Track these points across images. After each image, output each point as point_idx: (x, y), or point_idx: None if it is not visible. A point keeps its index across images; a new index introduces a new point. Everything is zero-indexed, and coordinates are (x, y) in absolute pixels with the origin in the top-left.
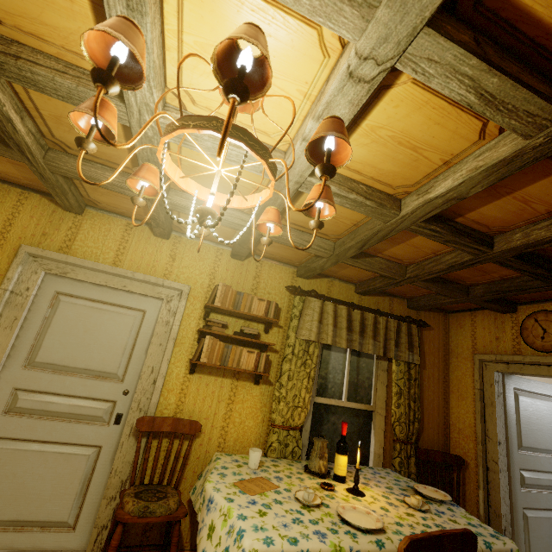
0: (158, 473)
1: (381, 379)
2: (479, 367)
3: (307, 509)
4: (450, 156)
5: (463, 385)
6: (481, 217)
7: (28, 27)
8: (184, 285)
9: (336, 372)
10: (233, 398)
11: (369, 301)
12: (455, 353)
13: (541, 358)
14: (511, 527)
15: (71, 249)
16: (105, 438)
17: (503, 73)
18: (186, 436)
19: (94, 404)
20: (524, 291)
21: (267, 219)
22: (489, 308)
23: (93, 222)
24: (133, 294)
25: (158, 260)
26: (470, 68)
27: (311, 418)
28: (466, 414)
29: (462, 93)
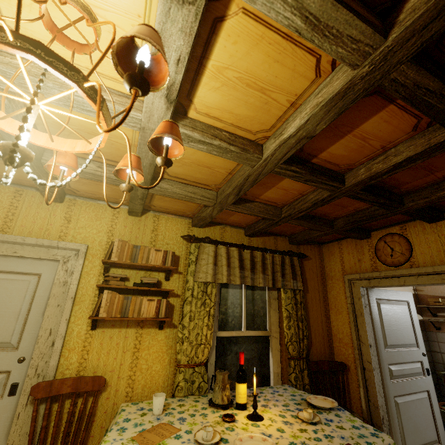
0: (61, 438)
1: (273, 307)
2: (349, 285)
3: None
4: (295, 97)
5: (339, 301)
6: (331, 157)
7: None
8: (80, 245)
9: (235, 306)
10: (138, 346)
11: (257, 241)
12: (330, 276)
13: (392, 272)
14: (387, 415)
15: None
16: None
17: None
18: (91, 393)
19: None
20: (374, 219)
21: (123, 165)
22: (350, 236)
23: None
24: (26, 259)
25: (52, 223)
26: None
27: (216, 352)
28: (343, 325)
29: (288, 16)
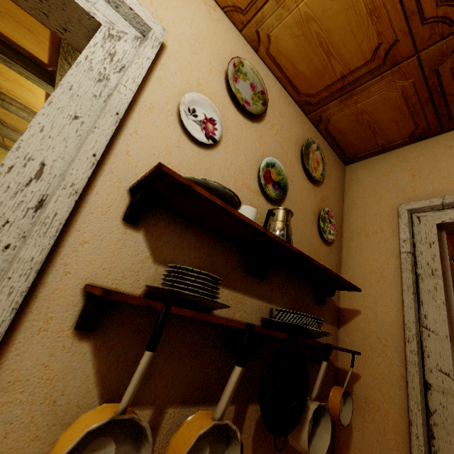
0: None
1: None
2: None
3: None
4: None
5: None
6: None
7: (13, 94)
8: None
9: None
10: None
11: None
12: None
13: None
14: None
15: None
16: None
17: None
18: None
19: None
20: None
21: None
22: None
23: (2, 156)
24: None
25: None
26: None
27: None
28: None
29: None
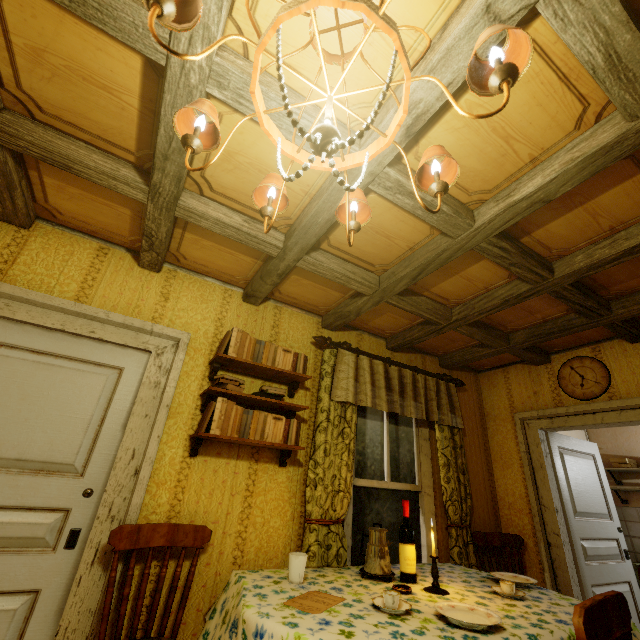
0: (140, 623)
1: (424, 451)
2: (522, 427)
3: (398, 618)
4: (540, 151)
5: (506, 450)
6: (547, 236)
7: None
8: (182, 333)
9: (375, 445)
10: (252, 488)
11: (402, 358)
12: (492, 415)
13: (585, 406)
14: None
15: (6, 275)
16: (47, 575)
17: (637, 29)
18: (186, 554)
19: (30, 518)
20: (568, 331)
21: (356, 197)
22: (525, 359)
23: (46, 240)
24: (104, 344)
25: (144, 298)
26: (610, 17)
27: (351, 508)
28: (514, 484)
29: (592, 52)
